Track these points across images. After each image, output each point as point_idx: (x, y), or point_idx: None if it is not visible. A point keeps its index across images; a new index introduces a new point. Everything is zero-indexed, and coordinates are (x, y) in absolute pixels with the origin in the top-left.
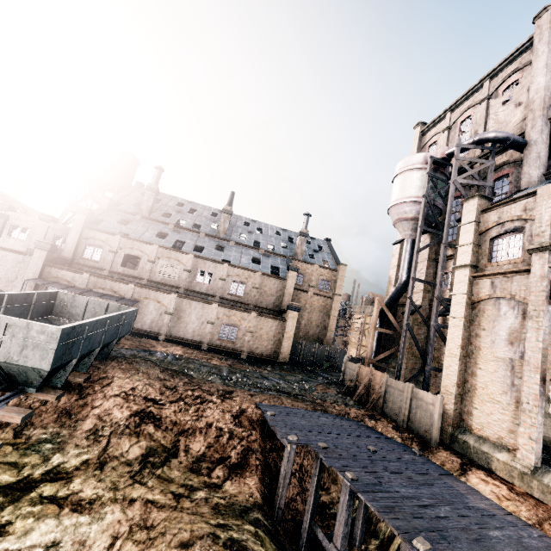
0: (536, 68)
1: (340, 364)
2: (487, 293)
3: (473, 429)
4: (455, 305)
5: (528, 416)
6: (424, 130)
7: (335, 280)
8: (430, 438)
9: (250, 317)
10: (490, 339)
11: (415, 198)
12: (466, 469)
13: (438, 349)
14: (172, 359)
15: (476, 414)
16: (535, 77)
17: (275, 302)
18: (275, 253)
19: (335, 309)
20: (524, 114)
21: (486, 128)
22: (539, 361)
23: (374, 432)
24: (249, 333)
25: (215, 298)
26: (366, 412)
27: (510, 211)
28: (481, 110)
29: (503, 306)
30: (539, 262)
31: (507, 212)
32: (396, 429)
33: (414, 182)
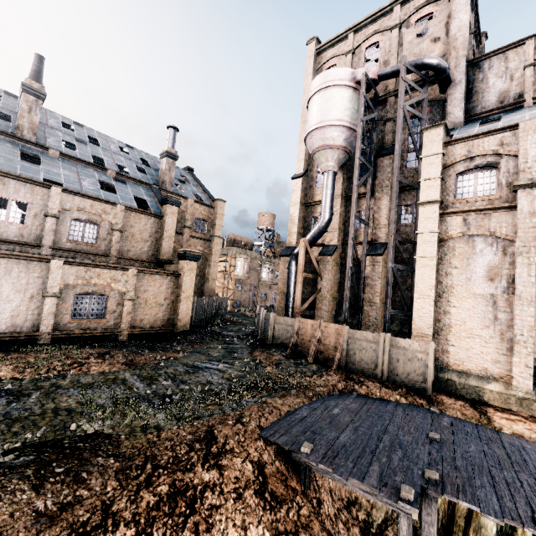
0: (458, 3)
1: (225, 314)
2: (459, 230)
3: (451, 365)
4: (424, 244)
5: (523, 347)
6: (320, 48)
7: (212, 219)
8: (421, 387)
9: (126, 276)
10: (465, 277)
11: (345, 122)
12: (483, 412)
13: (369, 289)
14: (4, 402)
15: (453, 351)
16: (458, 12)
17: (149, 250)
18: (134, 178)
19: (216, 254)
20: (443, 52)
21: (398, 60)
22: (533, 294)
23: (380, 402)
24: (128, 301)
25: (42, 249)
26: (339, 375)
27: (483, 145)
28: (393, 38)
29: (478, 244)
30: (527, 198)
31: (479, 145)
32: (388, 387)
33: (343, 102)
